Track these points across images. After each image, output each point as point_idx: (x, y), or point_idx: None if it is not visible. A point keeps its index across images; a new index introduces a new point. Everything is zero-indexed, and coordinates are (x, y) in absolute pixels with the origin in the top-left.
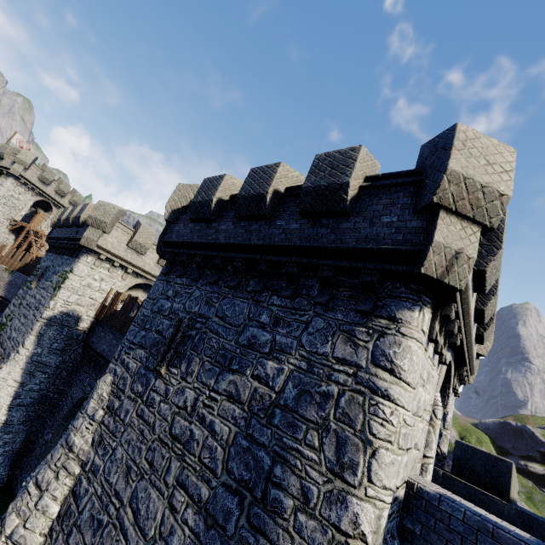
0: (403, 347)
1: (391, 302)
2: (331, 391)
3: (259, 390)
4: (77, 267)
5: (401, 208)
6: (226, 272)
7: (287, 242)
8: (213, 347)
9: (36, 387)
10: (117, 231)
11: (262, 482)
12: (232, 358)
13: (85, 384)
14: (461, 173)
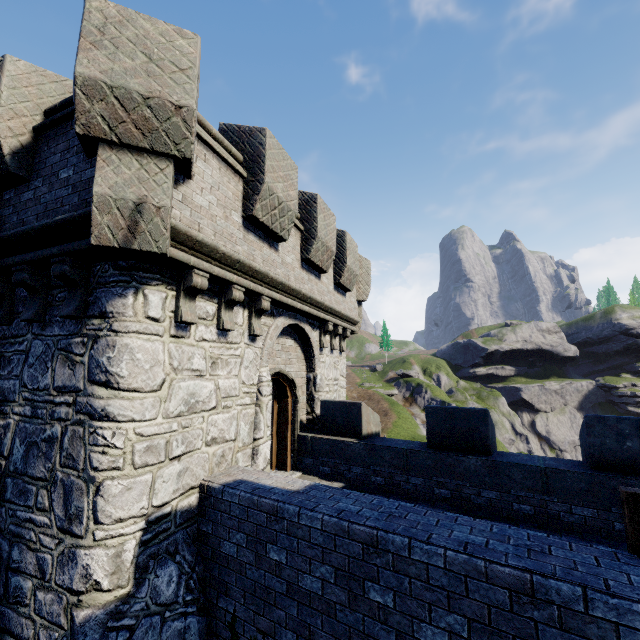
0: (118, 348)
1: (101, 293)
2: (55, 433)
3: None
4: None
5: (77, 152)
6: None
7: None
8: None
9: None
10: None
11: (3, 574)
12: None
13: None
14: (101, 80)
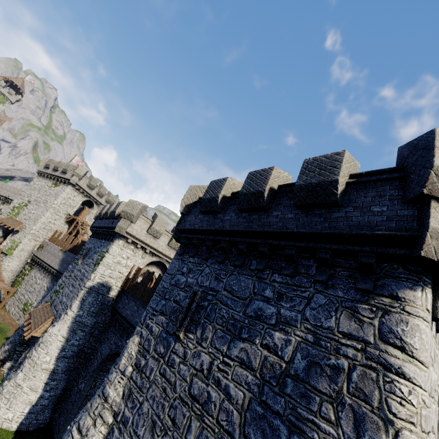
0: (410, 325)
1: (390, 282)
2: (341, 364)
3: (269, 358)
4: (112, 249)
5: (389, 199)
6: (230, 253)
7: (284, 228)
8: (223, 316)
9: (76, 343)
10: (140, 221)
11: None
12: (242, 327)
13: (112, 342)
14: None
